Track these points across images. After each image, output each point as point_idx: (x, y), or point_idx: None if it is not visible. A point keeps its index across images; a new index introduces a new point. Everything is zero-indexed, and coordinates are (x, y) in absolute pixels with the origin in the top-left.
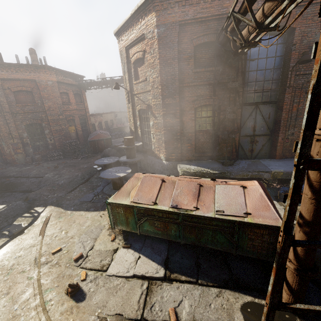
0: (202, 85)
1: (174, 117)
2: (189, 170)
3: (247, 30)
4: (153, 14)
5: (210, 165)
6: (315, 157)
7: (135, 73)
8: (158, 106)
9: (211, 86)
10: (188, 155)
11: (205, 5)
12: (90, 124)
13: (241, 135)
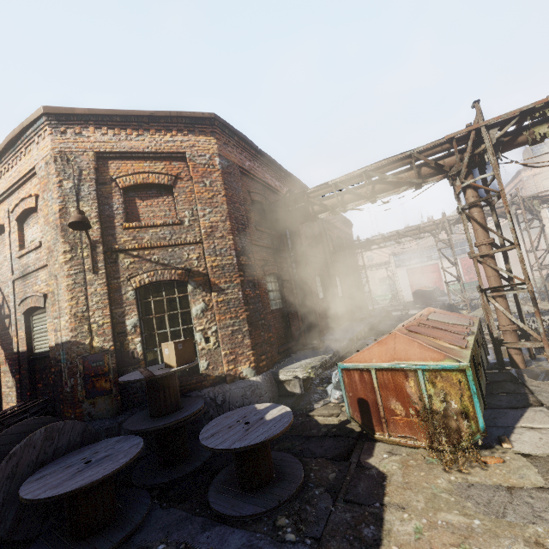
0: (265, 247)
1: (254, 287)
2: (314, 364)
3: (340, 200)
4: (212, 139)
5: (311, 353)
6: (489, 253)
7: (125, 208)
8: (228, 267)
9: (271, 251)
10: (274, 354)
11: (255, 167)
12: None
13: None
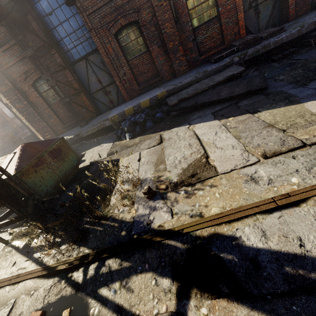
0: (19, 60)
1: (21, 101)
2: None
3: None
4: None
5: (73, 131)
6: None
7: None
8: (2, 96)
9: (28, 58)
10: (60, 129)
11: None
12: (17, 127)
13: (94, 92)
